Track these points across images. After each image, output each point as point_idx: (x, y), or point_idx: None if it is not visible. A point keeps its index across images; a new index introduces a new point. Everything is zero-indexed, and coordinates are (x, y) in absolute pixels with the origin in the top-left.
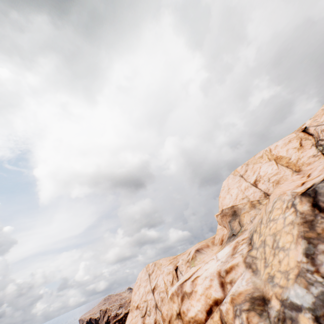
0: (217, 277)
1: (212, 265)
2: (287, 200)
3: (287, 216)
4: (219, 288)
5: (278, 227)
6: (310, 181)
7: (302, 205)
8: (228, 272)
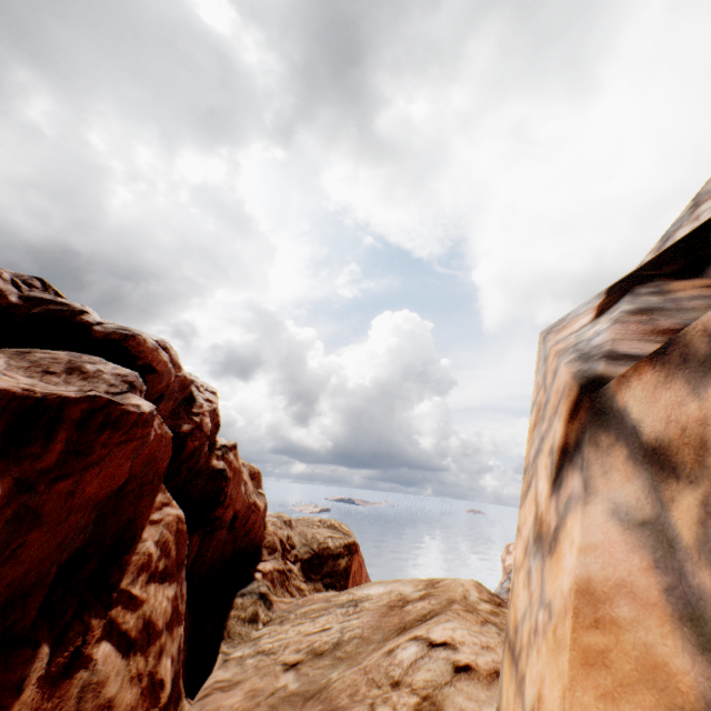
0: None
1: None
2: None
3: None
4: None
5: None
6: None
7: None
8: None
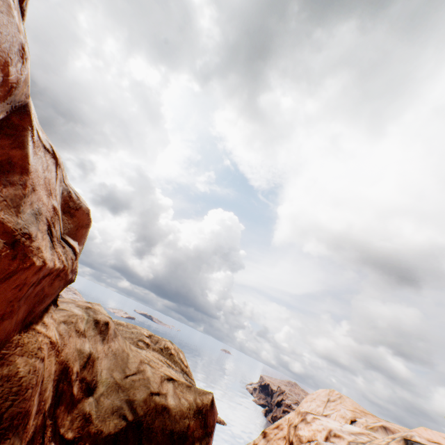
0: (327, 431)
1: (333, 423)
2: (401, 434)
3: (384, 441)
4: (323, 437)
5: (375, 441)
6: (435, 444)
7: (396, 443)
8: (335, 436)
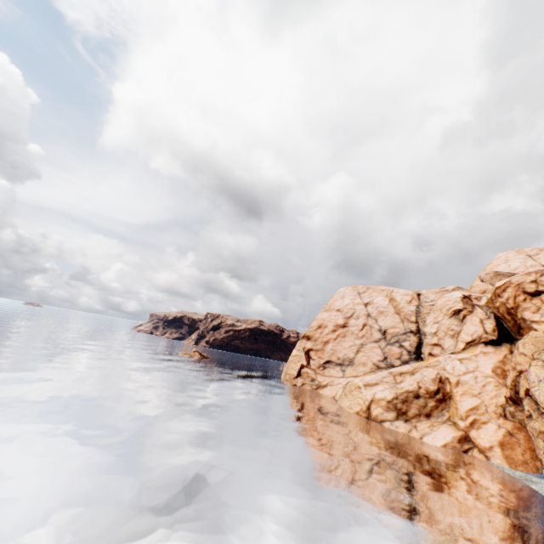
0: None
1: None
2: None
3: None
4: None
5: None
6: None
7: None
8: None
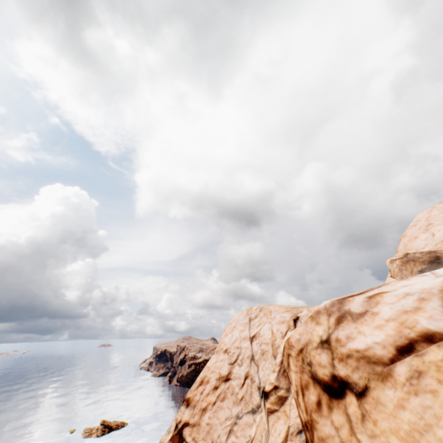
0: (441, 296)
1: (423, 281)
2: None
3: None
4: None
5: None
6: None
7: None
8: None
